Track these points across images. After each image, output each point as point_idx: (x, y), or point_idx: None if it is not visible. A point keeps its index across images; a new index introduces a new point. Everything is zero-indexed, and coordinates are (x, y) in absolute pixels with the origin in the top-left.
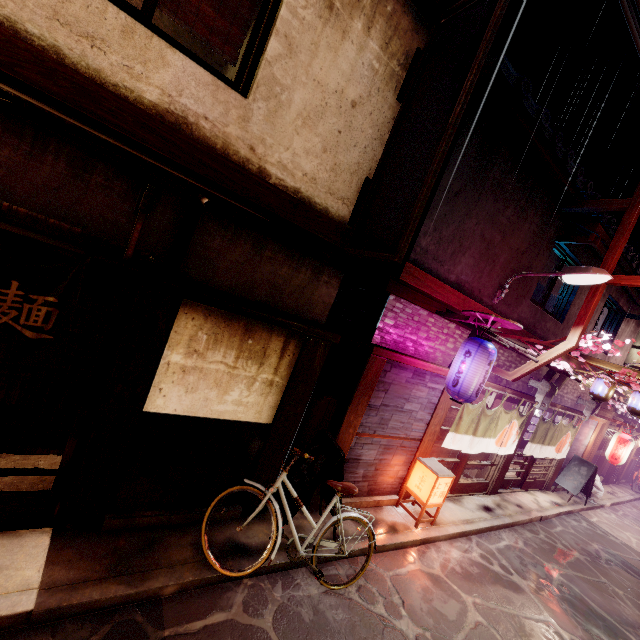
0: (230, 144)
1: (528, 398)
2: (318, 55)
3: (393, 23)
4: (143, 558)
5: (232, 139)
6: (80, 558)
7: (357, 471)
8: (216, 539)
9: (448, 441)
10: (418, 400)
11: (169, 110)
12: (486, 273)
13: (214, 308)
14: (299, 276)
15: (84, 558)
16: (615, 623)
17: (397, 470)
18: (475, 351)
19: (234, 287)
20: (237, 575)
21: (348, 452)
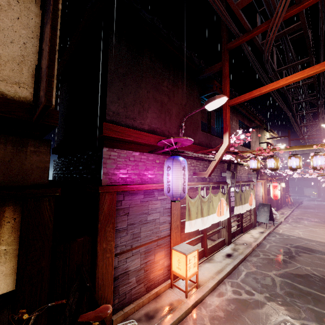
0: None
1: (223, 183)
2: None
3: None
4: None
5: None
6: None
7: (130, 280)
8: None
9: (188, 227)
10: (156, 210)
11: None
12: (168, 120)
13: None
14: None
15: None
16: (316, 292)
17: (162, 263)
18: (172, 164)
19: None
20: None
21: (115, 271)
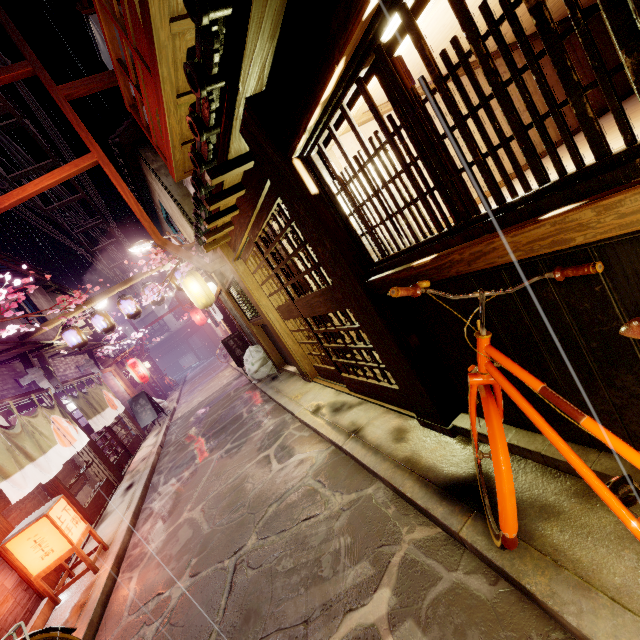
0: None
1: (37, 392)
2: None
3: None
4: None
5: None
6: None
7: None
8: None
9: (13, 491)
10: None
11: None
12: None
13: None
14: None
15: None
16: (231, 418)
17: None
18: None
19: None
20: None
21: None
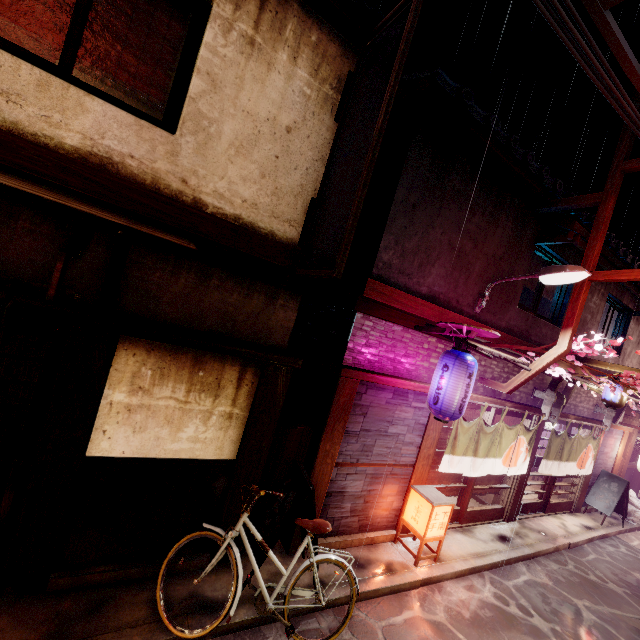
0: (160, 179)
1: (533, 410)
2: (244, 88)
3: (320, 51)
4: (88, 622)
5: (162, 174)
6: (15, 626)
7: (343, 505)
8: (177, 594)
9: (445, 465)
10: (404, 422)
11: (92, 152)
12: (462, 282)
13: (157, 342)
14: (252, 302)
15: (19, 626)
16: None
17: (391, 501)
18: (452, 364)
19: (181, 319)
20: (193, 636)
21: (329, 485)
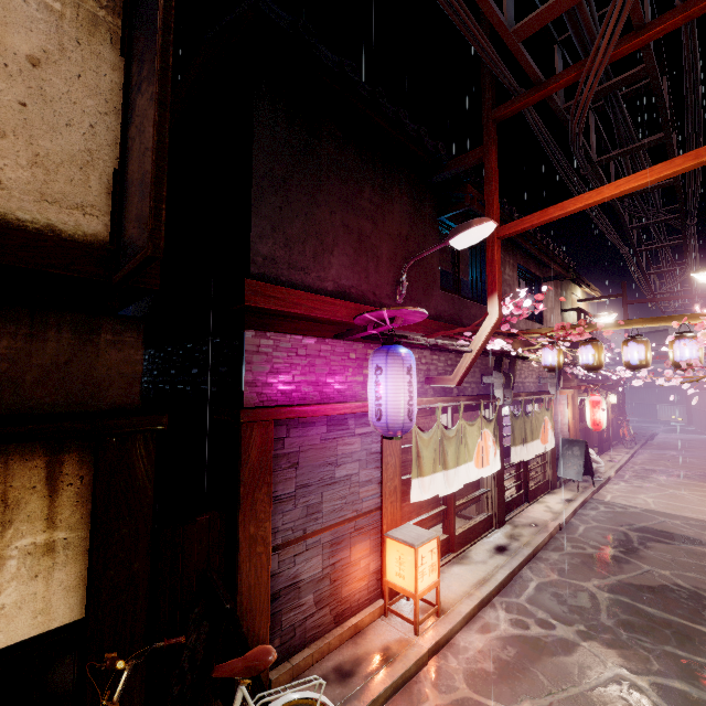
0: None
1: (488, 398)
2: None
3: None
4: None
5: None
6: None
7: (302, 601)
8: None
9: (416, 492)
10: (352, 457)
11: None
12: (372, 270)
13: None
14: (46, 347)
15: None
16: (681, 621)
17: (366, 565)
18: (385, 363)
19: None
20: None
21: (273, 582)
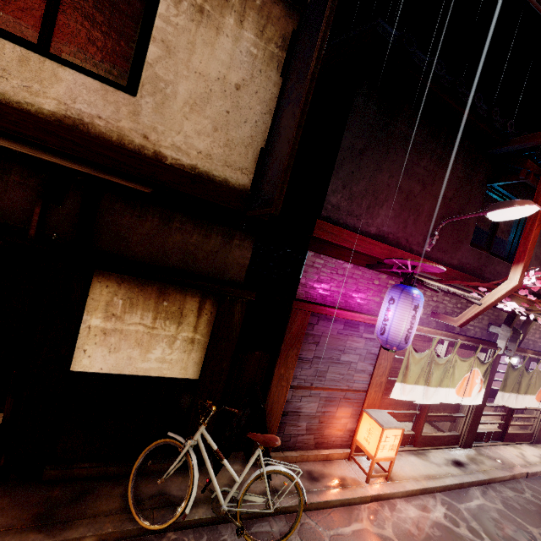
0: (125, 136)
1: (488, 344)
2: (196, 51)
3: (265, 13)
4: (70, 508)
5: (126, 131)
6: (13, 506)
7: (299, 424)
8: (147, 491)
9: (397, 392)
10: (355, 351)
11: (66, 115)
12: (411, 222)
13: (126, 276)
14: (210, 242)
15: (16, 506)
16: None
17: (345, 422)
18: (398, 297)
19: (148, 257)
20: (155, 528)
21: (285, 405)
